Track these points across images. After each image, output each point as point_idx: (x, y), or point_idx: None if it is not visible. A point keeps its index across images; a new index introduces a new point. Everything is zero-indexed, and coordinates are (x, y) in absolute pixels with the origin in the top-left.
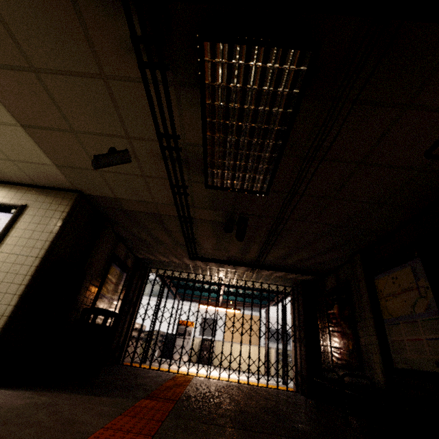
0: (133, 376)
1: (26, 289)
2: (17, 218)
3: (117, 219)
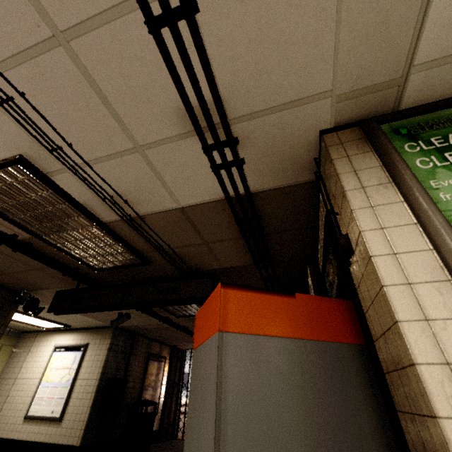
0: (176, 449)
1: (93, 402)
2: (84, 353)
3: (143, 332)
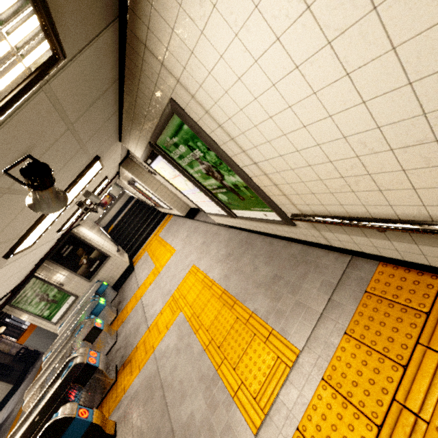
0: None
1: None
2: None
3: None
